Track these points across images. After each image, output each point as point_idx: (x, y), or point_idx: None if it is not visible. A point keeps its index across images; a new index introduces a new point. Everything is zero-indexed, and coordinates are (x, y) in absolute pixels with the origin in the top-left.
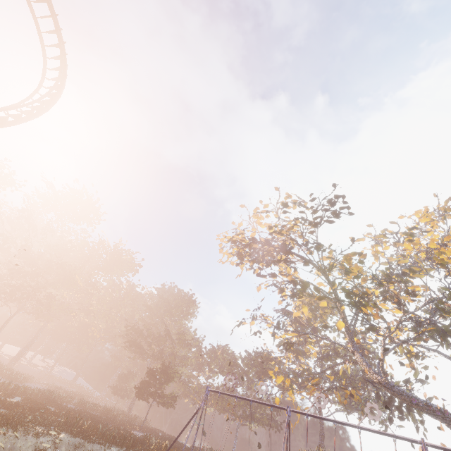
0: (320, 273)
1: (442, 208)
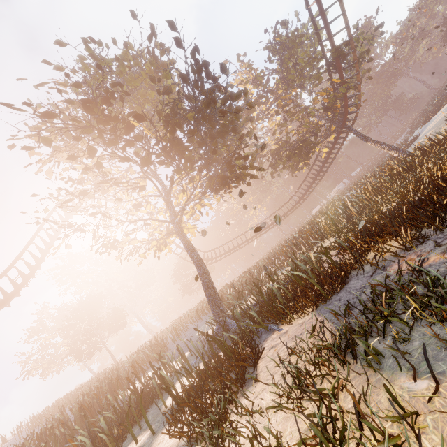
0: None
1: None
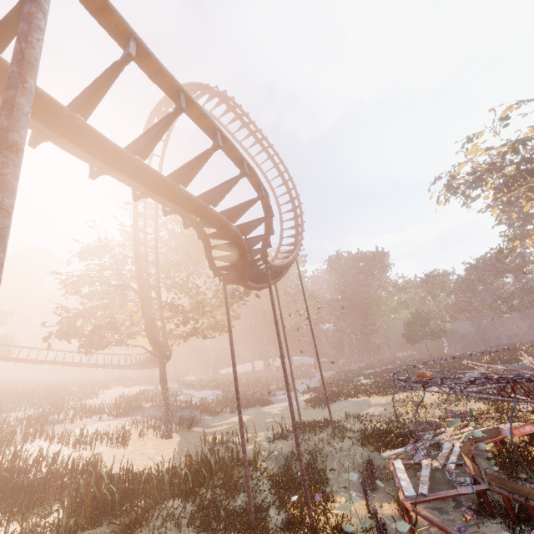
0: None
1: None
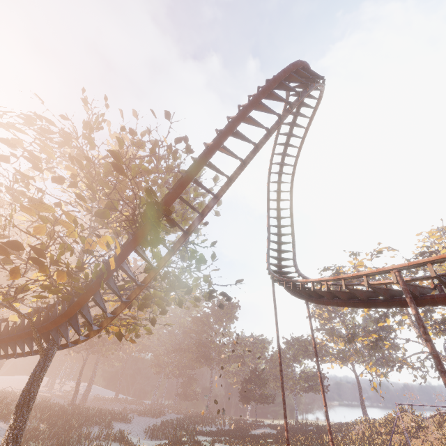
0: None
1: (445, 229)
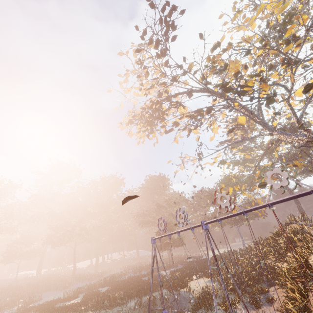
0: (209, 94)
1: None
